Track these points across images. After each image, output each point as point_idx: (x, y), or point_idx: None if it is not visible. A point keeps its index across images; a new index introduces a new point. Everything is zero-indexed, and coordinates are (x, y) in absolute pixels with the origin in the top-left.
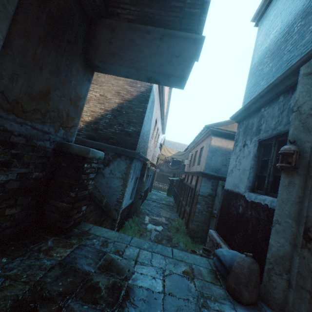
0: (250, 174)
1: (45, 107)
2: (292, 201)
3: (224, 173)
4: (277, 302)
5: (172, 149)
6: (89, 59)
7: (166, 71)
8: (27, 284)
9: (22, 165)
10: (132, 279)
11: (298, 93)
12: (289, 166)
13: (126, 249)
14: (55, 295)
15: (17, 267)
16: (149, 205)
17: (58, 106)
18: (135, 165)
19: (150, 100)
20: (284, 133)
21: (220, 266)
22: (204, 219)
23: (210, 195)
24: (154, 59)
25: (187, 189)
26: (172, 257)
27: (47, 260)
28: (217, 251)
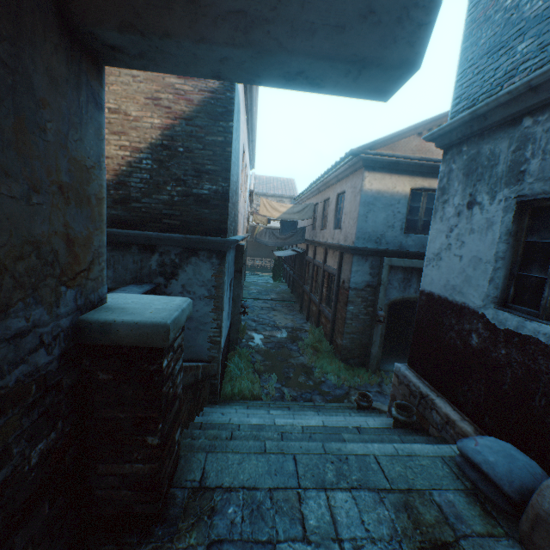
0: (497, 272)
1: None
2: None
3: (390, 242)
4: None
5: (267, 192)
6: (80, 21)
7: (359, 51)
8: None
9: None
10: None
11: None
12: None
13: (303, 510)
14: None
15: None
16: (252, 309)
17: (29, 230)
18: (228, 261)
19: (235, 110)
20: None
21: (483, 482)
22: (361, 327)
23: (370, 285)
24: (315, 6)
25: (316, 272)
26: (389, 486)
27: None
28: (466, 449)
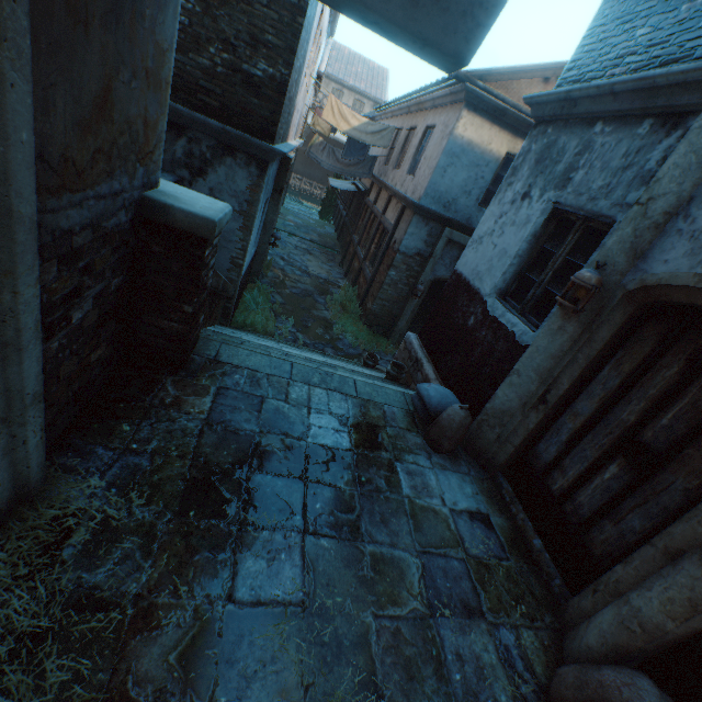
0: (511, 267)
1: (107, 135)
2: (550, 353)
3: (460, 212)
4: (477, 450)
5: (345, 80)
6: None
7: (425, 31)
8: (185, 460)
9: (96, 280)
10: (311, 437)
11: (669, 165)
12: (572, 309)
13: (289, 390)
14: (228, 468)
15: (154, 437)
16: (284, 246)
17: (128, 111)
18: (268, 176)
19: None
20: (603, 222)
21: (421, 408)
22: (397, 297)
23: (421, 254)
24: None
25: (372, 223)
26: (356, 396)
27: (187, 421)
28: (421, 388)
